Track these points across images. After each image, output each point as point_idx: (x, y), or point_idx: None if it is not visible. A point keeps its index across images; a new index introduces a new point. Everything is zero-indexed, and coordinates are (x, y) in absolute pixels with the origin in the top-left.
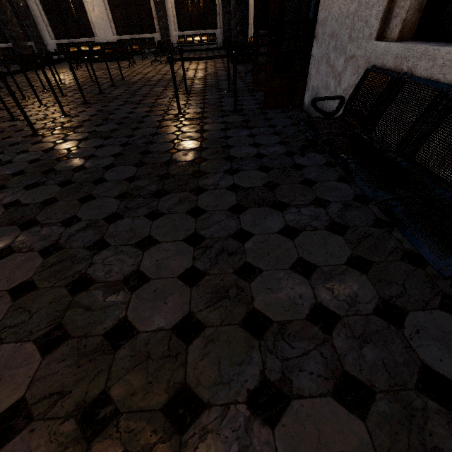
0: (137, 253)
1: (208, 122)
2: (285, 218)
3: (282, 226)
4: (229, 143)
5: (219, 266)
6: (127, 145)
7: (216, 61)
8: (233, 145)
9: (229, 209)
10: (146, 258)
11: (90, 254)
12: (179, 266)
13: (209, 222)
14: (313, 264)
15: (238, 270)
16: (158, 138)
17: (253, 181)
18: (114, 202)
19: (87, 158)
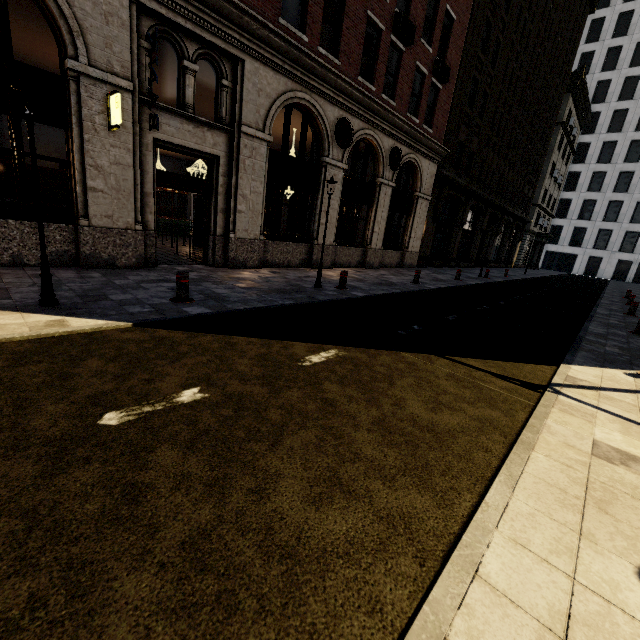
0: None
1: None
2: None
3: None
4: None
5: None
6: None
7: None
8: None
9: None
10: None
11: None
12: None
13: None
14: None
15: None
16: None
17: None
18: None
19: None
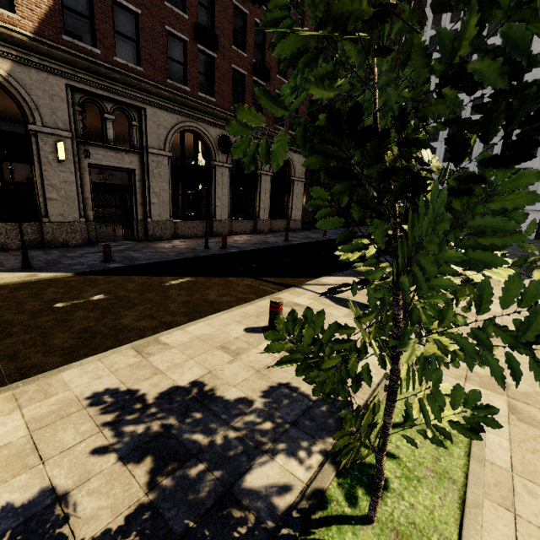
0: None
1: None
2: None
3: None
4: None
5: None
6: None
7: None
8: None
9: None
10: None
11: None
12: None
13: None
14: None
15: None
16: None
17: None
18: None
19: None
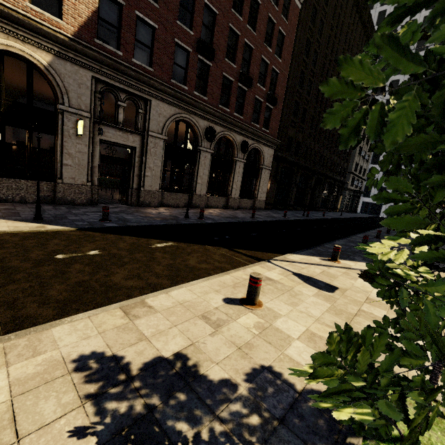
0: None
1: None
2: None
3: None
4: None
5: None
6: None
7: None
8: None
9: None
10: None
11: None
12: None
13: None
14: None
15: None
16: None
17: None
18: None
19: None
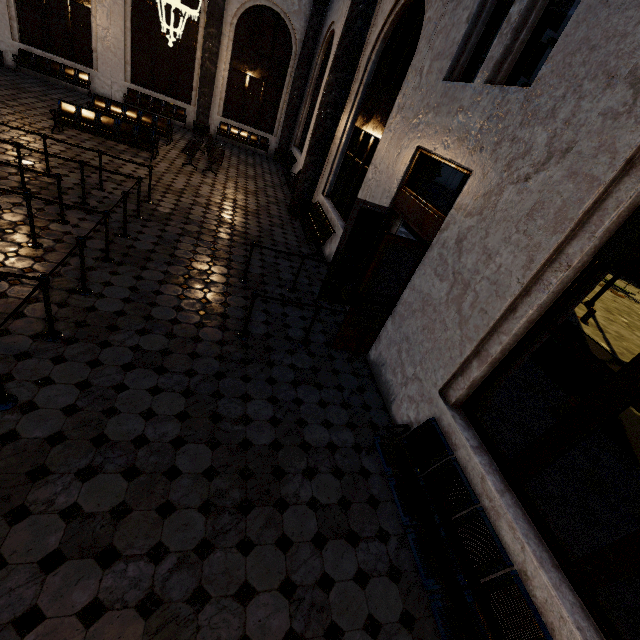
0: (240, 610)
1: (276, 362)
2: (358, 558)
3: (356, 569)
4: (302, 414)
5: (312, 627)
6: (191, 396)
7: (269, 195)
8: (306, 421)
9: (313, 540)
10: (249, 616)
11: (194, 612)
12: (279, 628)
13: (297, 560)
14: (379, 622)
15: (327, 631)
16: (225, 387)
17: (330, 493)
18: (199, 518)
19: (146, 417)
